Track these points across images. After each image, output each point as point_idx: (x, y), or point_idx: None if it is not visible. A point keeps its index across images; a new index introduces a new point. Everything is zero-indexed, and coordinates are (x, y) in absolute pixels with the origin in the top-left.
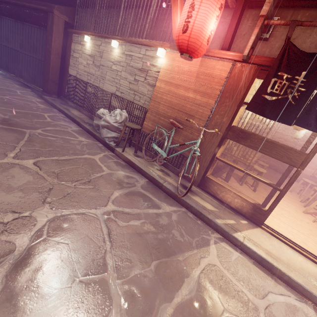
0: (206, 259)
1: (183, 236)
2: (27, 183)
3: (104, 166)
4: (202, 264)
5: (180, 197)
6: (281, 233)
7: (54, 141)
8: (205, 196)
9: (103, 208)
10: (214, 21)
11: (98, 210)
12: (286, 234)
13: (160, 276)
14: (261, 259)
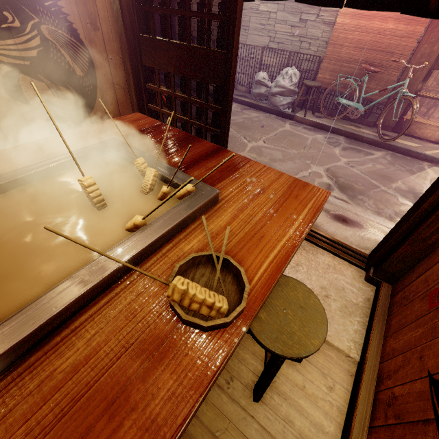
0: (429, 176)
1: (404, 167)
2: (283, 156)
3: (303, 134)
4: (428, 179)
5: (391, 141)
6: None
7: (245, 123)
8: (403, 138)
9: (341, 161)
10: None
11: (340, 163)
12: None
13: (408, 186)
14: None
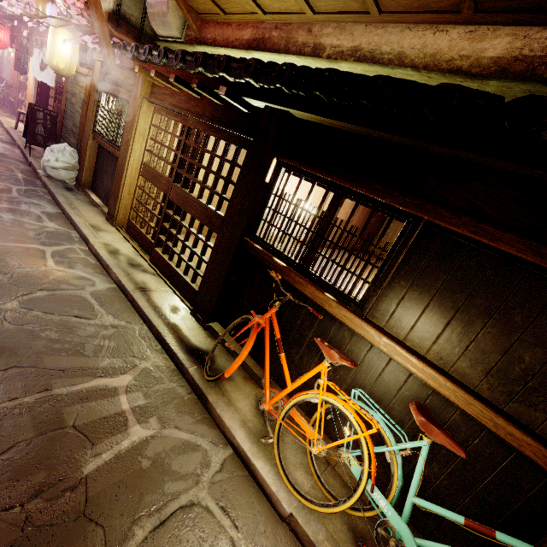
0: None
1: None
2: None
3: None
4: None
5: None
6: None
7: None
8: (13, 116)
9: None
10: None
11: None
12: None
13: None
14: None
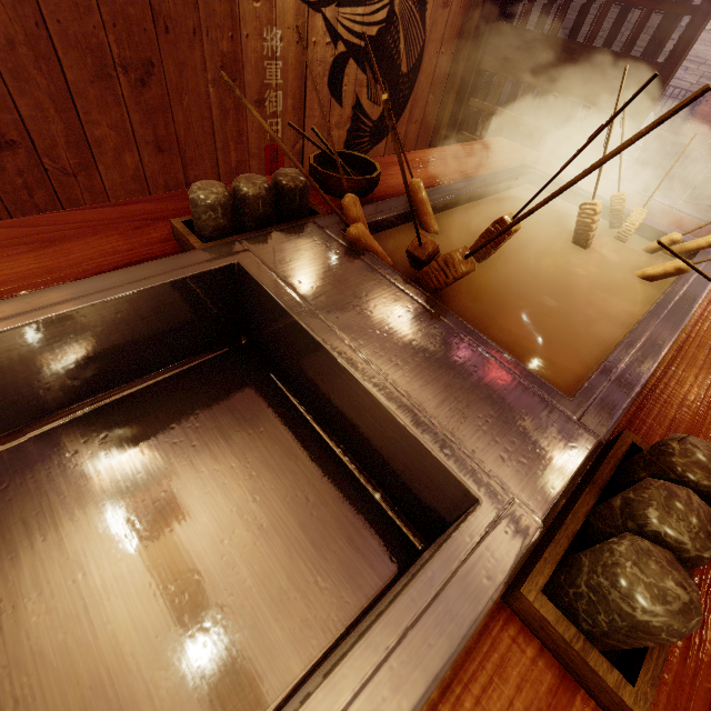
0: None
1: None
2: None
3: None
4: None
5: None
6: None
7: None
8: None
9: None
10: None
11: None
12: None
13: None
14: None
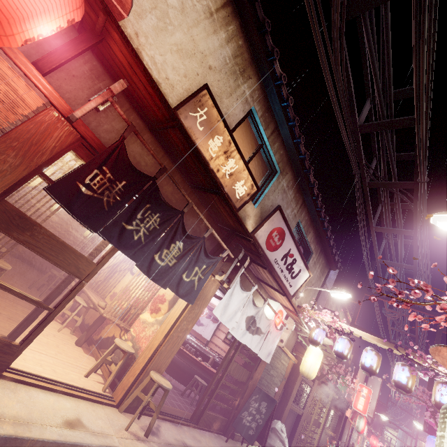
0: None
1: None
2: None
3: None
4: None
5: None
6: (29, 371)
7: None
8: None
9: None
10: (54, 28)
11: None
12: (35, 369)
13: None
14: (5, 442)
